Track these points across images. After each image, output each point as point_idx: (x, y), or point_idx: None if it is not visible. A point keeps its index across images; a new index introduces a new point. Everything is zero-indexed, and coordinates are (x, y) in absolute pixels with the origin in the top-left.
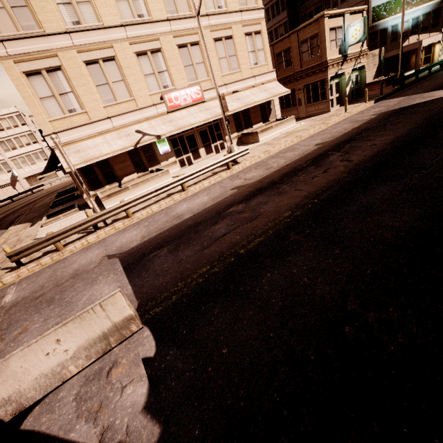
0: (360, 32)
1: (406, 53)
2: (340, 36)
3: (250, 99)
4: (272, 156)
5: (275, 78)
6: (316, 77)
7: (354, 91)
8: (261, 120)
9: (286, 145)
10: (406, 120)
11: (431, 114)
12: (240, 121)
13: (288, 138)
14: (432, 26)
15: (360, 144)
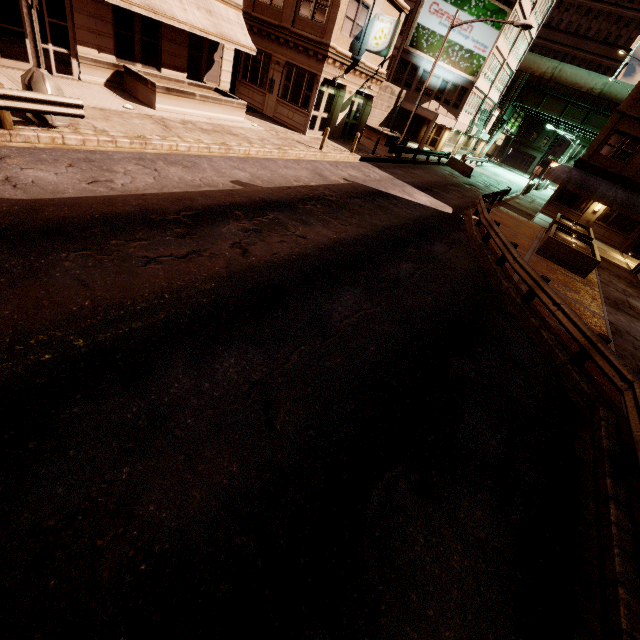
0: (385, 39)
1: (422, 118)
2: (362, 22)
3: (165, 2)
4: (142, 155)
5: (241, 5)
6: (307, 62)
7: (348, 125)
8: (185, 67)
9: (193, 150)
10: (368, 215)
11: (394, 224)
12: (132, 36)
13: (206, 138)
14: (453, 105)
15: (290, 223)
